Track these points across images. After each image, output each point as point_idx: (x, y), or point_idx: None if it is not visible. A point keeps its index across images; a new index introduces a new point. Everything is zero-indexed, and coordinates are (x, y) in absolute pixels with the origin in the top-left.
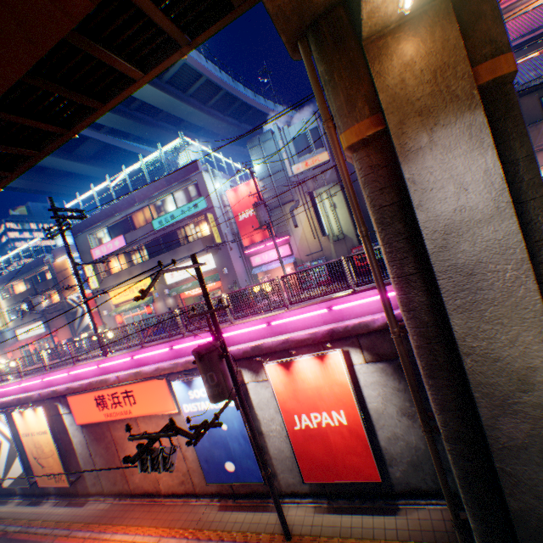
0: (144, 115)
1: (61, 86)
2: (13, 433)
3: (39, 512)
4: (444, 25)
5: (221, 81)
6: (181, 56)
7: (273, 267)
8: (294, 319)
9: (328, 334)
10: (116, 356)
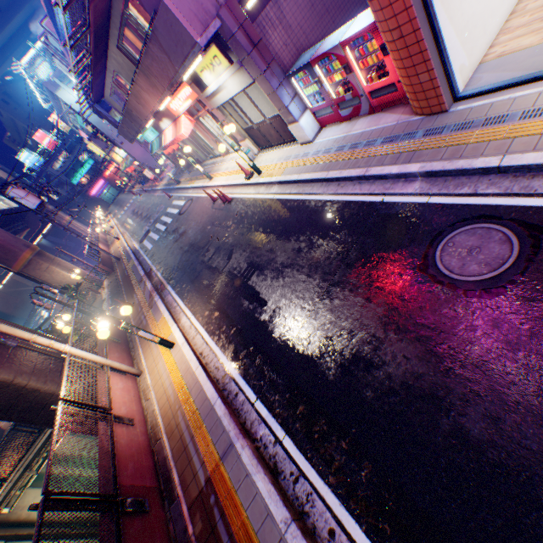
0: None
1: None
2: None
3: None
4: None
5: None
6: None
7: None
8: None
9: None
10: None
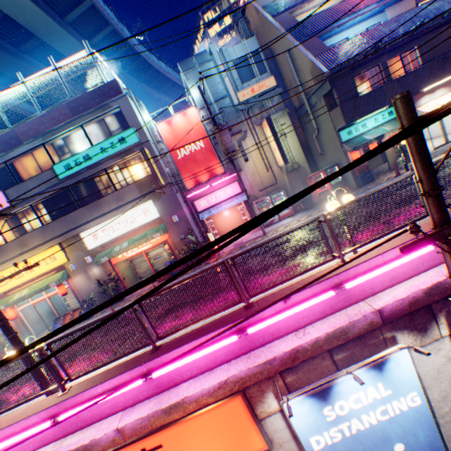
0: (2, 41)
1: None
2: None
3: None
4: None
5: (107, 14)
6: None
7: (225, 208)
8: None
9: None
10: (97, 387)
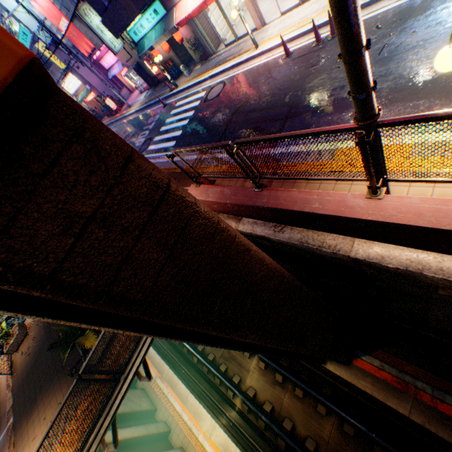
0: None
1: None
2: None
3: None
4: None
5: None
6: None
7: (116, 73)
8: None
9: None
10: None
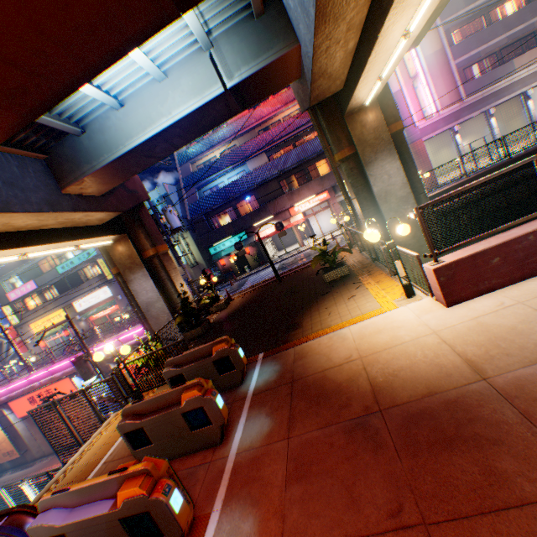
0: None
1: None
2: None
3: (2, 479)
4: (129, 242)
5: None
6: None
7: None
8: (131, 334)
9: (144, 340)
10: (38, 371)
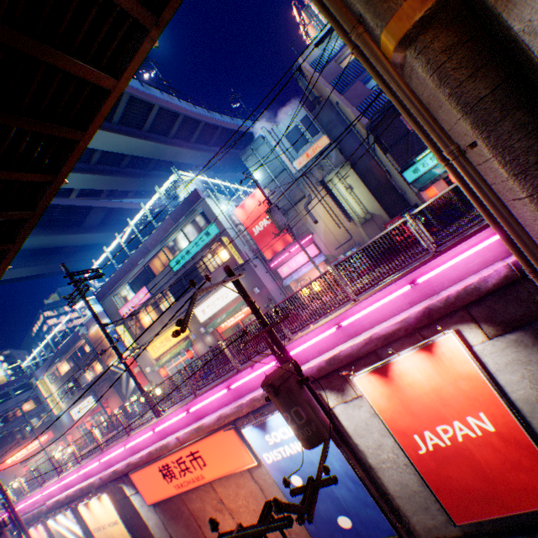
0: (136, 170)
1: (30, 119)
2: (84, 530)
3: None
4: None
5: (197, 115)
6: (151, 44)
7: (304, 272)
8: (369, 311)
9: (424, 316)
10: (170, 414)
